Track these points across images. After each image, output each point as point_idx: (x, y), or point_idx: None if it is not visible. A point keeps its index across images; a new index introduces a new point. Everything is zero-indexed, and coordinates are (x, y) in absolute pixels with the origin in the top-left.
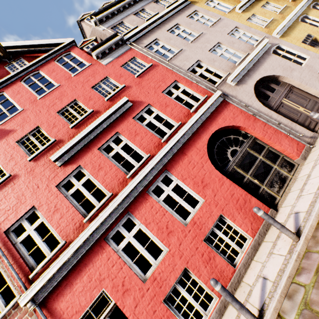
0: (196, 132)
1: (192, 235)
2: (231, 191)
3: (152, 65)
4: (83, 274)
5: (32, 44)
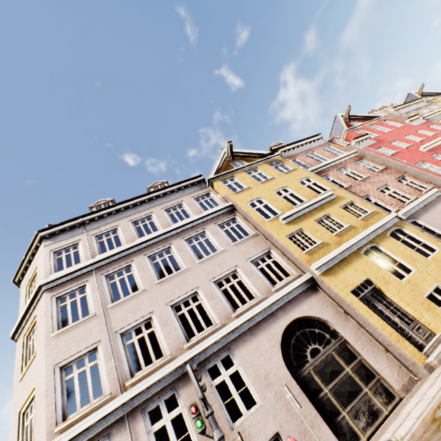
0: None
1: None
2: None
3: None
4: None
5: (361, 115)
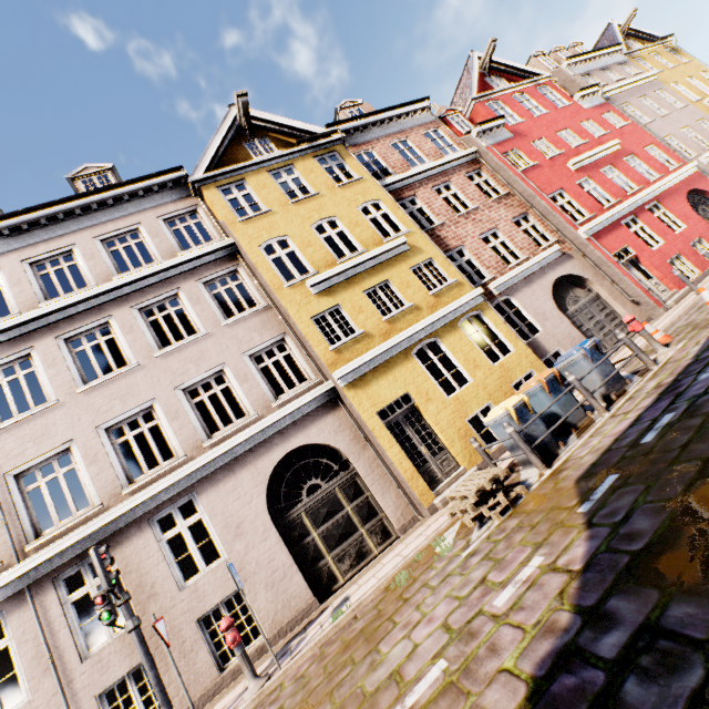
0: (676, 185)
1: (681, 240)
2: (706, 227)
3: (629, 124)
4: (612, 234)
5: (512, 66)
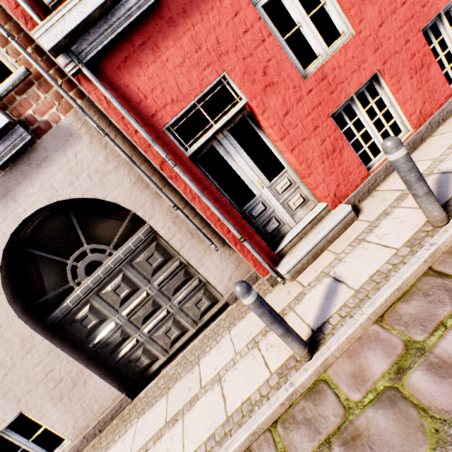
0: None
1: (405, 14)
2: None
3: None
4: (181, 33)
5: None
